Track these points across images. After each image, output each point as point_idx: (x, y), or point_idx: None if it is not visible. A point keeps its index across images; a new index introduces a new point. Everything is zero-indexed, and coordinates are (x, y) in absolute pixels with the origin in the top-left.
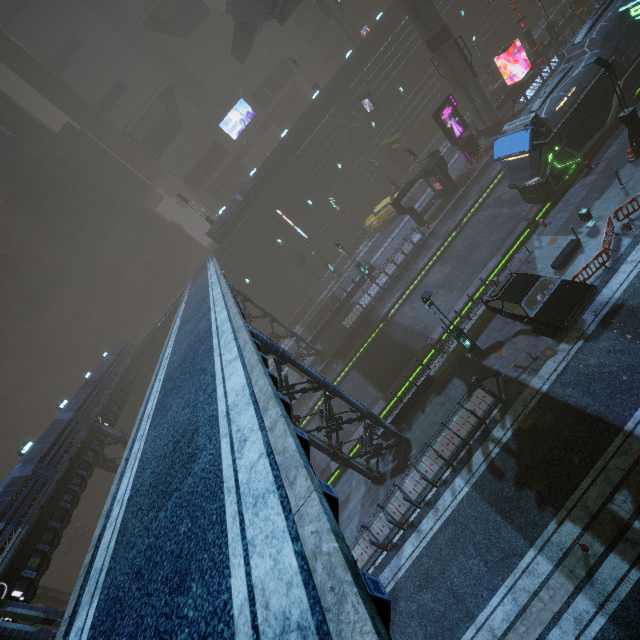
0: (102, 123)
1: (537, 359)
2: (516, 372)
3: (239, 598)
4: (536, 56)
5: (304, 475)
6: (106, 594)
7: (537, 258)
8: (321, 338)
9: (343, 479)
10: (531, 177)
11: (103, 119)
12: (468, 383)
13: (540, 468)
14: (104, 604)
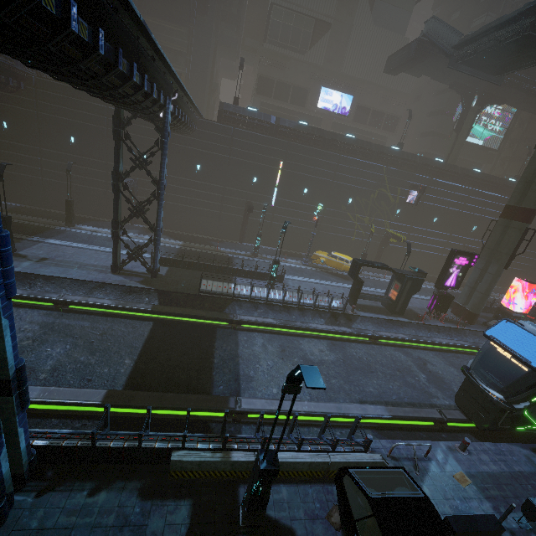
0: None
1: None
2: None
3: None
4: (532, 312)
5: None
6: None
7: (430, 476)
8: (176, 268)
9: None
10: (501, 390)
11: None
12: None
13: None
14: None
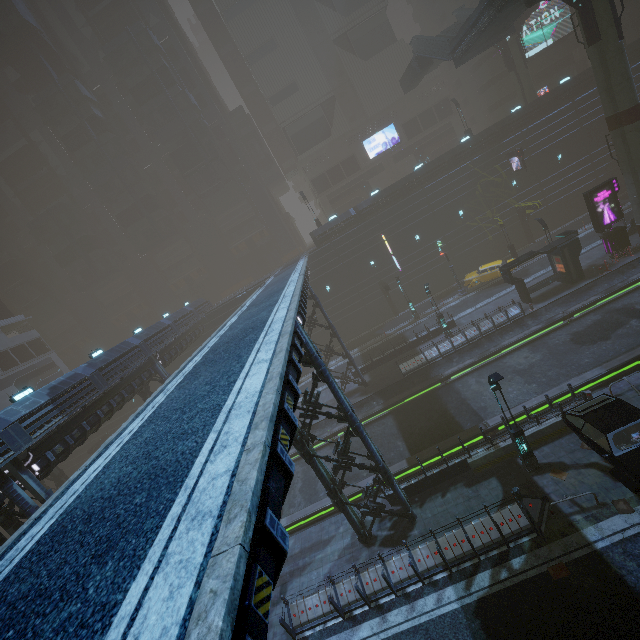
0: (266, 113)
1: (604, 506)
2: (570, 508)
3: (126, 608)
4: None
5: (242, 520)
6: (63, 518)
7: None
8: (373, 370)
9: (333, 519)
10: None
11: (269, 110)
12: (507, 491)
13: (554, 635)
14: (56, 526)
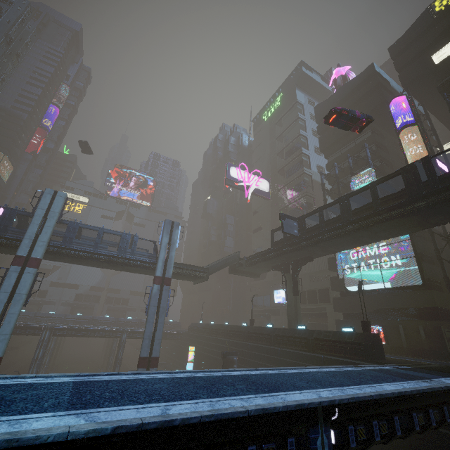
0: None
1: None
2: None
3: None
4: None
5: None
6: None
7: None
8: None
9: None
10: None
11: None
12: None
13: None
14: None
